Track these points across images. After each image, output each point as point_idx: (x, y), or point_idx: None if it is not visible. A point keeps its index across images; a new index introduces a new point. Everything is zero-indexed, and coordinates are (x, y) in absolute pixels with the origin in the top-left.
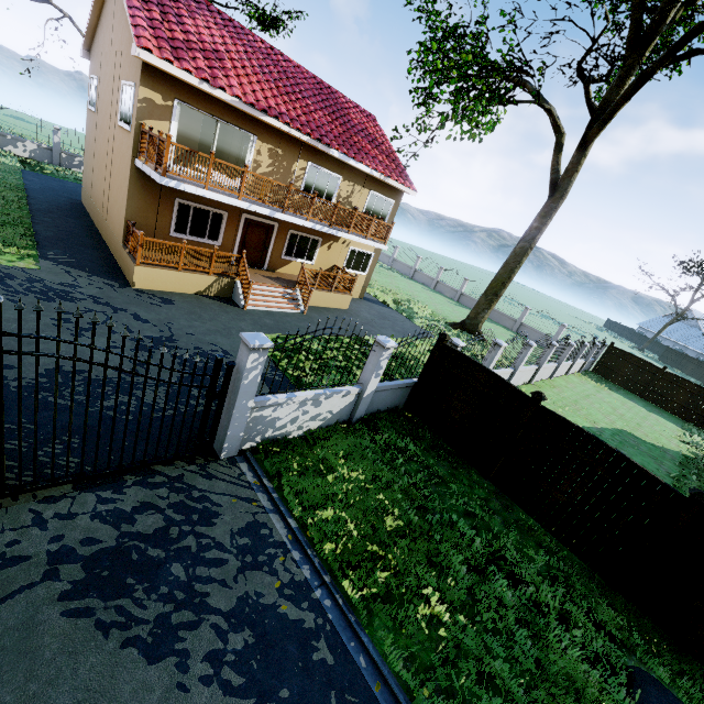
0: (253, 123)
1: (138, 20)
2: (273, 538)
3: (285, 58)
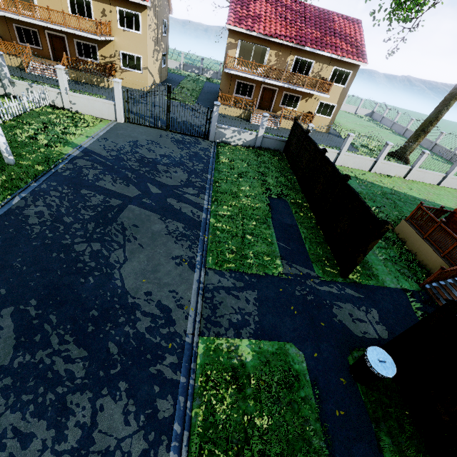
0: (268, 43)
1: (230, 14)
2: (209, 151)
3: (301, 5)
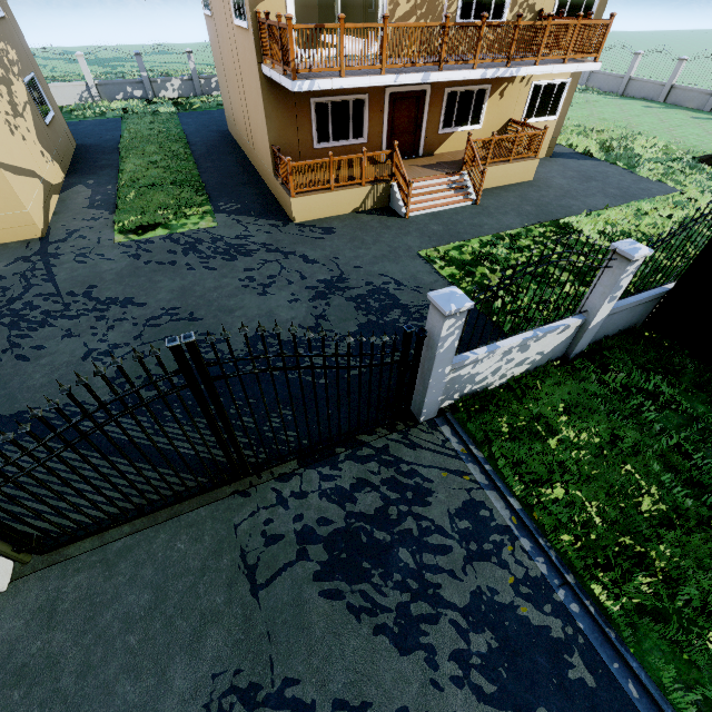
0: None
1: None
2: (495, 521)
3: None
